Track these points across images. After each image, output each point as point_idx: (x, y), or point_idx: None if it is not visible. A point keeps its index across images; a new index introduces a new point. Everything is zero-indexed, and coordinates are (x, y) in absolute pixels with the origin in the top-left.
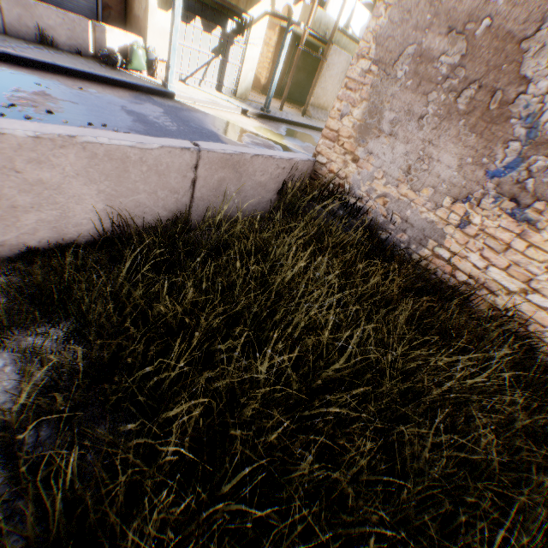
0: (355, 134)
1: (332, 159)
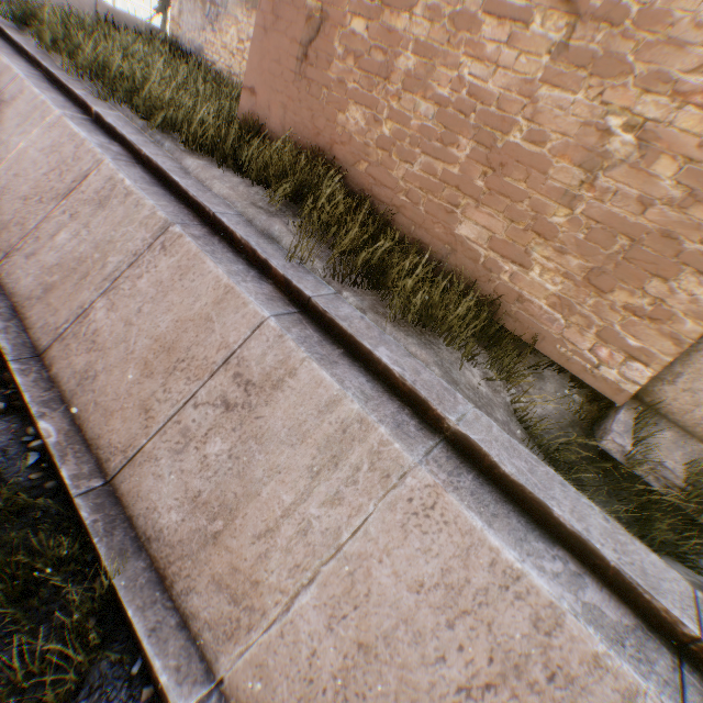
0: (178, 17)
1: (174, 32)
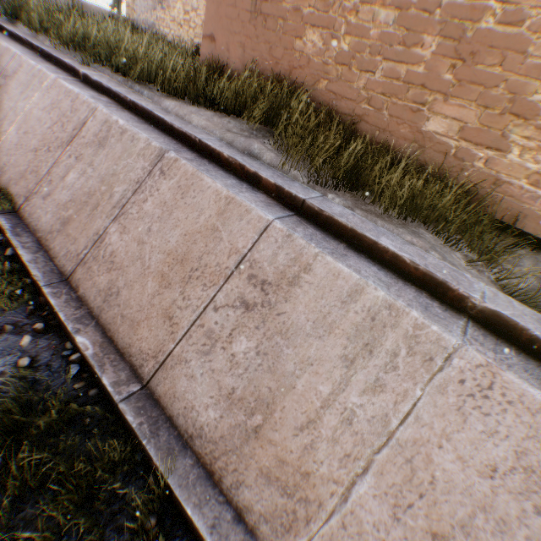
0: (132, 3)
1: (130, 16)
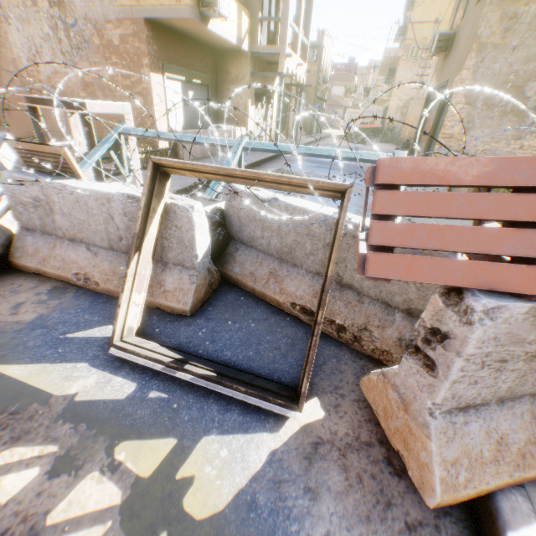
0: (461, 132)
1: (450, 146)
